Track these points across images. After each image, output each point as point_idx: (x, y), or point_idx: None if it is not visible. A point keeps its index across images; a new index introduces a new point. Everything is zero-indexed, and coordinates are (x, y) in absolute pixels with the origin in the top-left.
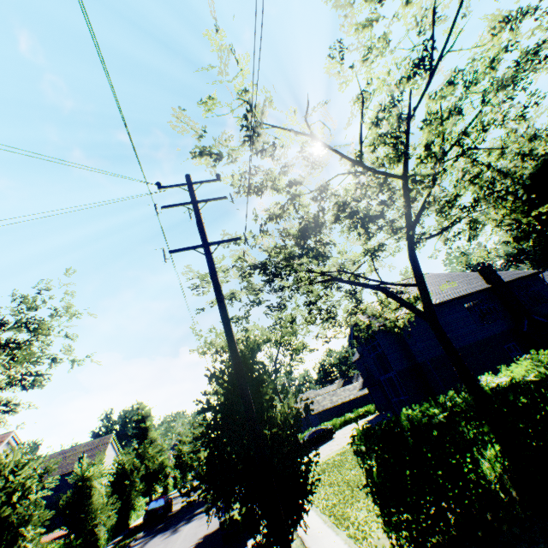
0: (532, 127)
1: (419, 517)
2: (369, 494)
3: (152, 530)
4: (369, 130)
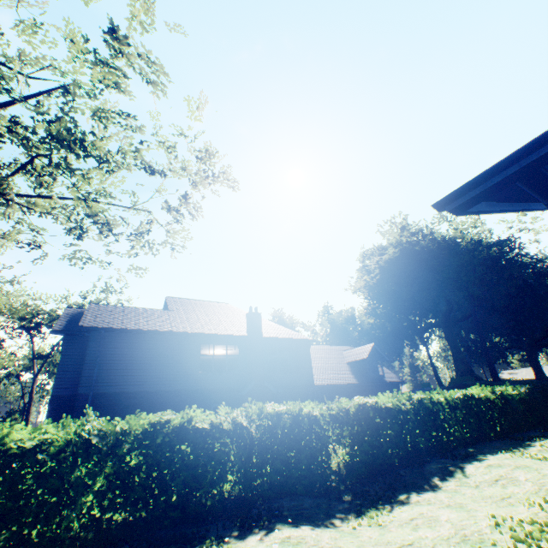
0: (405, 219)
1: None
2: None
3: None
4: None
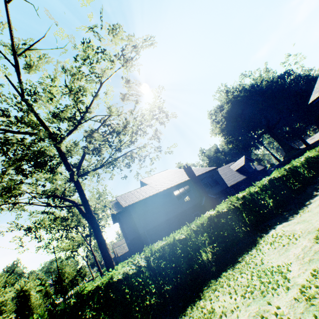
0: (226, 86)
1: None
2: None
3: None
4: None
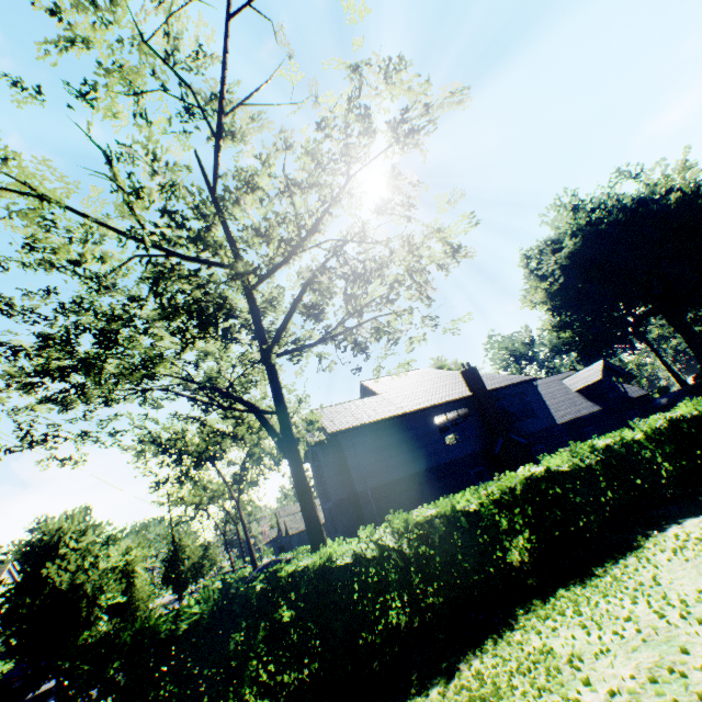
0: (576, 196)
1: None
2: None
3: None
4: (131, 203)
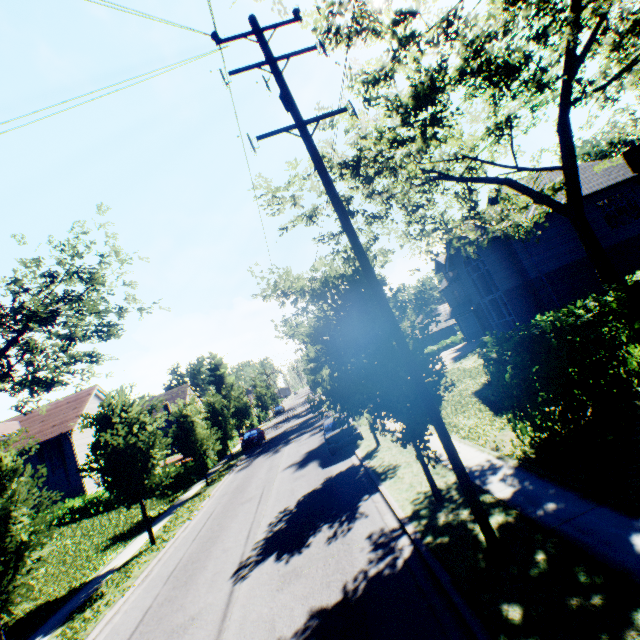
0: None
1: (555, 410)
2: (475, 406)
3: (253, 453)
4: None
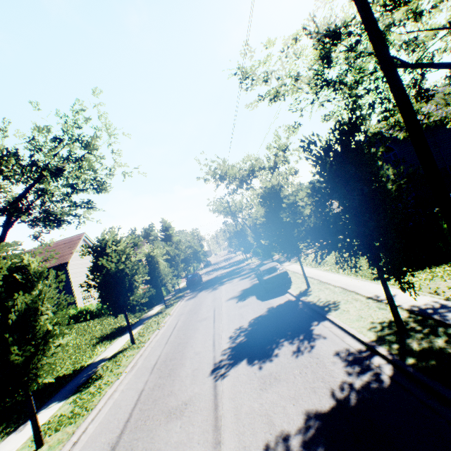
0: None
1: None
2: None
3: (195, 289)
4: None
